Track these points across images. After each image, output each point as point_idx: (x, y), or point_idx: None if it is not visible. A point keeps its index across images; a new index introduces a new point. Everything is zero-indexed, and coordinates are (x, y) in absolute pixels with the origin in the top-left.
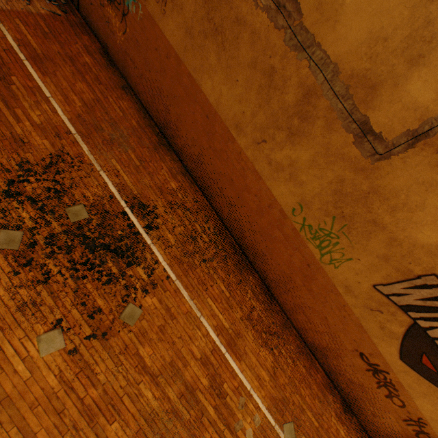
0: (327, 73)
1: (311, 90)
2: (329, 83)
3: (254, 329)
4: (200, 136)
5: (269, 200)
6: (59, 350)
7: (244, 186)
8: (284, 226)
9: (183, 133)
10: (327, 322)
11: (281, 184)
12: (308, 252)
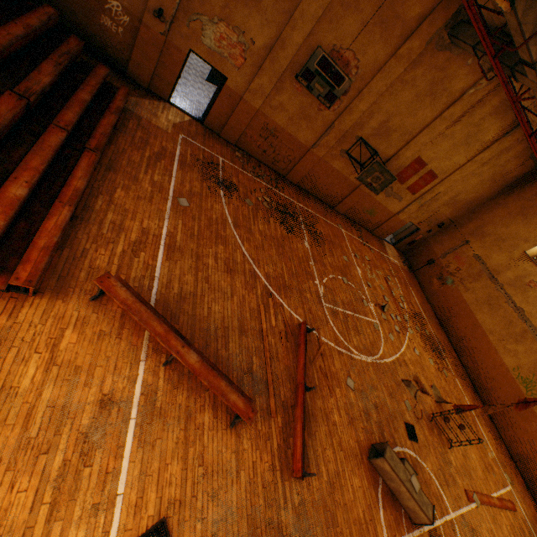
0: (532, 328)
1: (525, 330)
2: (532, 330)
3: (484, 422)
4: (466, 330)
5: (500, 362)
6: (432, 365)
7: (486, 354)
8: (506, 375)
9: (455, 326)
10: (527, 434)
11: (508, 357)
12: (519, 389)
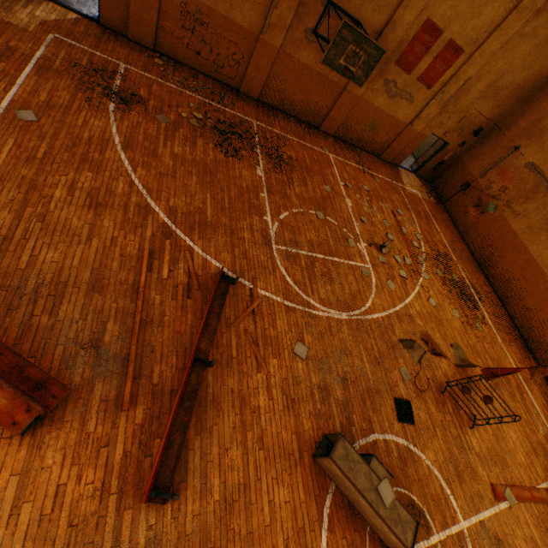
0: None
1: None
2: None
3: (537, 386)
4: (514, 269)
5: None
6: (457, 318)
7: (544, 298)
8: None
9: (499, 266)
10: None
11: None
12: None
